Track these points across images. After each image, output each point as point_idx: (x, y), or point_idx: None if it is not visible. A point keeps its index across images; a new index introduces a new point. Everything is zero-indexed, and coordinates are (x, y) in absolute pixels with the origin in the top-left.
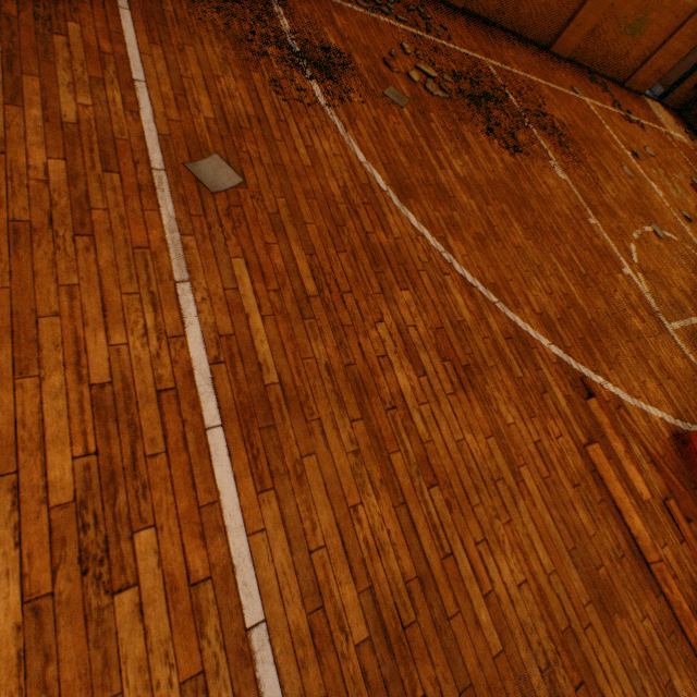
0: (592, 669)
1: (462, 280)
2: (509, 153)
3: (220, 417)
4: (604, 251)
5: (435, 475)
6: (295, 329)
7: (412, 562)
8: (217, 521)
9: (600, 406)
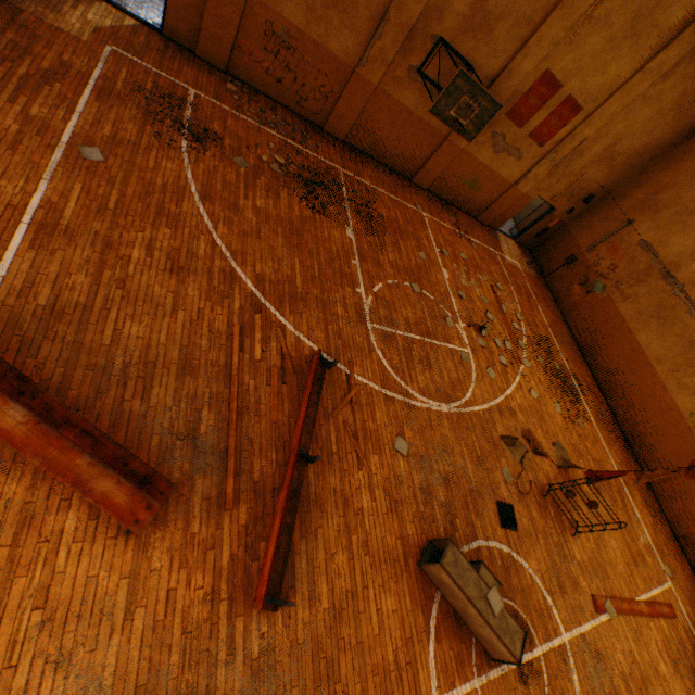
0: (156, 379)
1: (213, 241)
2: (312, 211)
3: (31, 222)
4: (350, 276)
5: (125, 287)
6: (91, 215)
7: (86, 301)
8: (6, 246)
9: (261, 318)
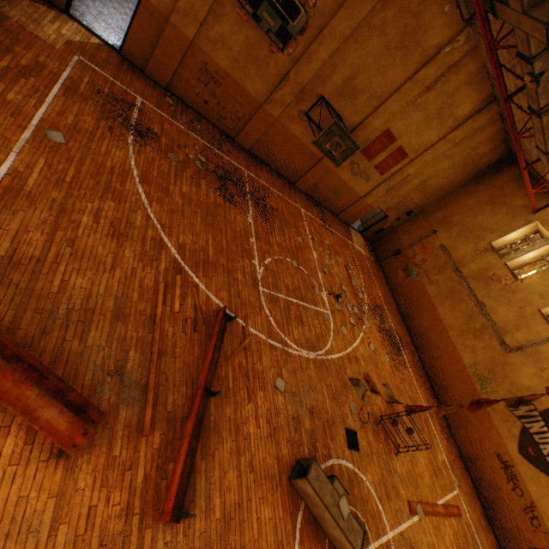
0: (93, 323)
1: (148, 215)
2: (223, 199)
3: None
4: (248, 250)
5: (74, 246)
6: (50, 185)
7: (40, 255)
8: None
9: (181, 278)
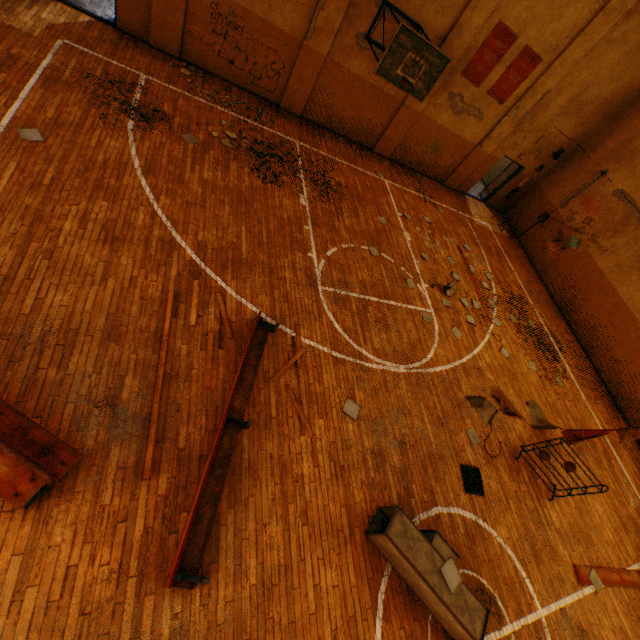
0: (77, 347)
1: (153, 212)
2: (263, 182)
3: None
4: (301, 241)
5: (52, 258)
6: (23, 191)
7: (8, 272)
8: None
9: (199, 284)
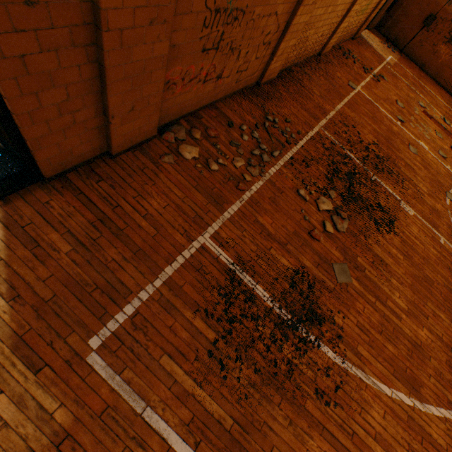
0: None
1: None
2: (392, 232)
3: None
4: None
5: None
6: None
7: None
8: None
9: None
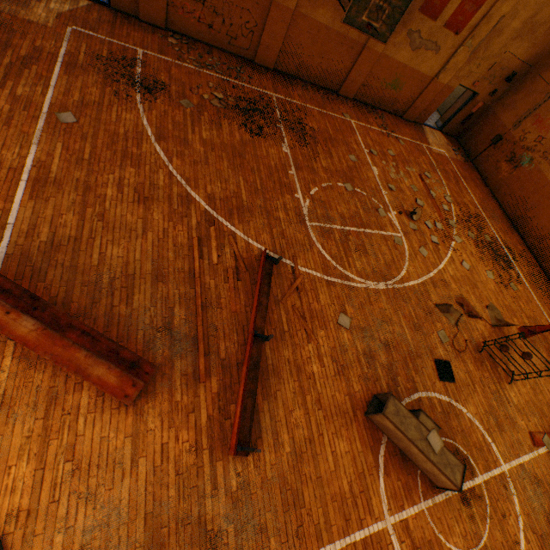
0: (136, 288)
1: (170, 173)
2: (250, 135)
3: (28, 179)
4: (288, 185)
5: (104, 219)
6: (72, 167)
7: (76, 234)
8: (12, 200)
9: (215, 230)
